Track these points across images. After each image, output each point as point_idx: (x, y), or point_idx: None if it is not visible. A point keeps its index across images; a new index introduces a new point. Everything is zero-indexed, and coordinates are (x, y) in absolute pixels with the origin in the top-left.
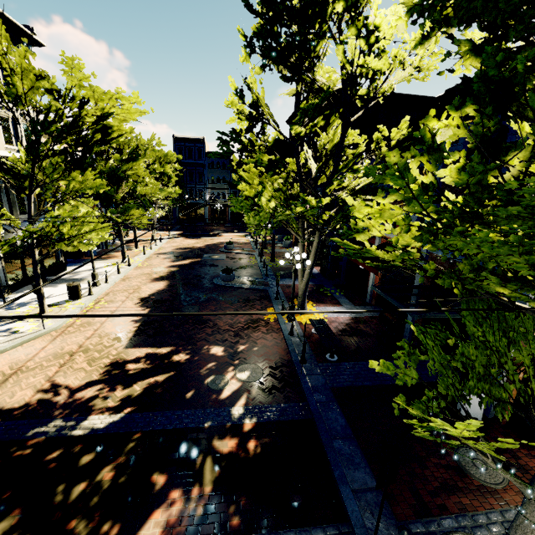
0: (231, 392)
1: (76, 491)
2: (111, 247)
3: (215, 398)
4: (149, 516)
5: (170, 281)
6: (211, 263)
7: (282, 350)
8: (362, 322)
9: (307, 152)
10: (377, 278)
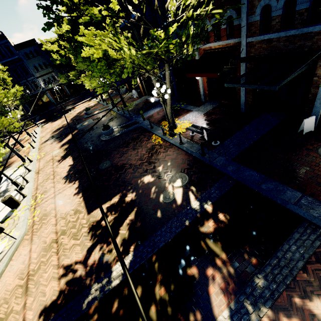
0: (181, 197)
1: (152, 314)
2: (3, 157)
3: (175, 206)
4: (208, 293)
5: (71, 155)
6: (87, 129)
7: (185, 155)
8: (211, 114)
9: (107, 3)
10: (205, 82)
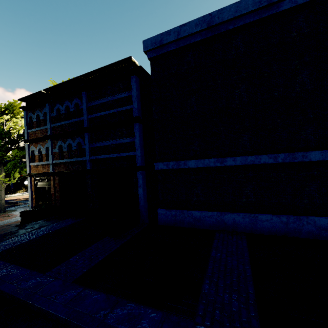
0: None
1: None
2: None
3: None
4: None
5: None
6: None
7: None
8: None
9: None
10: None
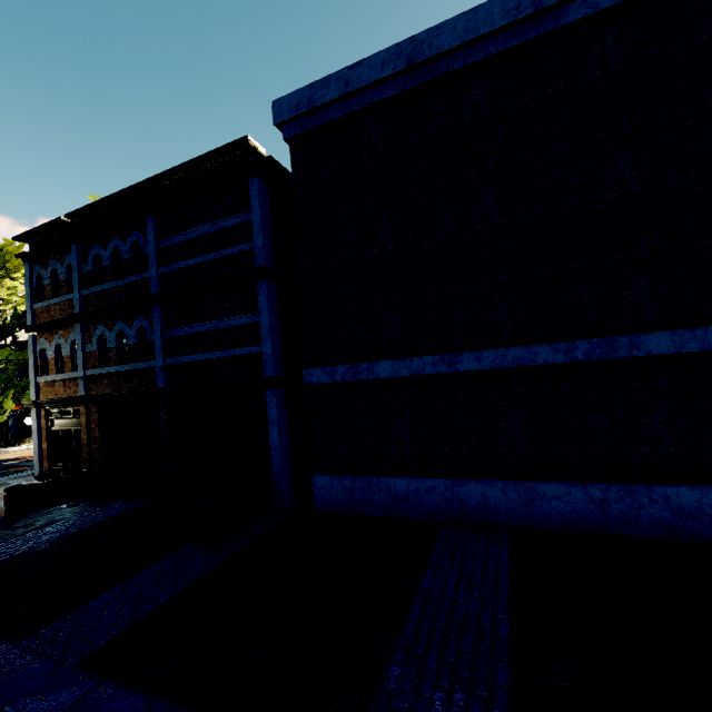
0: None
1: None
2: None
3: None
4: None
5: None
6: None
7: None
8: None
9: None
10: None
